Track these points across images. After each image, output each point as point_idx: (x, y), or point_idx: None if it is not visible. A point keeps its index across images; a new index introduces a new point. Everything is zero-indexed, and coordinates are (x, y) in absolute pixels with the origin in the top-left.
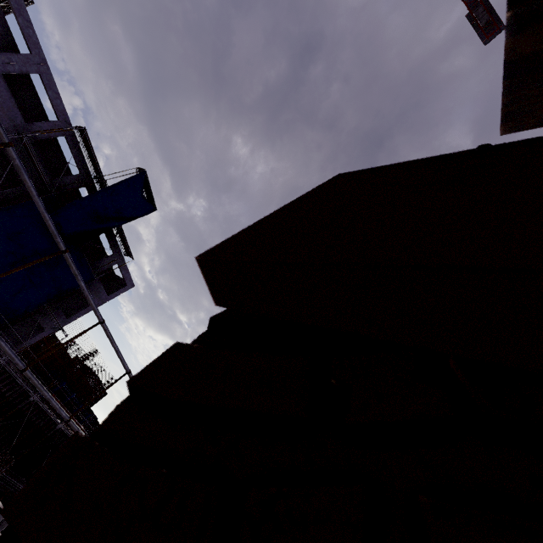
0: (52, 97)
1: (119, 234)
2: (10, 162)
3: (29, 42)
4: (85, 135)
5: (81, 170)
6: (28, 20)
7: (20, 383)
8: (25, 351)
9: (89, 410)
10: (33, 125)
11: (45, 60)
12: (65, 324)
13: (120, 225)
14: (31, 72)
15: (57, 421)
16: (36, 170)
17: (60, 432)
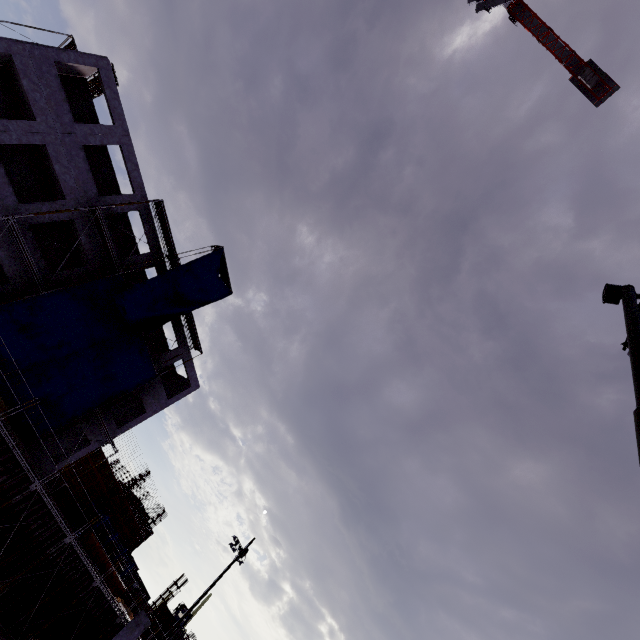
0: (130, 169)
1: (187, 322)
2: (76, 240)
3: (113, 114)
4: (161, 208)
5: (153, 247)
6: (115, 92)
7: (56, 517)
8: (64, 472)
9: (129, 556)
10: (107, 199)
11: (127, 131)
12: (115, 436)
13: (191, 310)
14: (112, 143)
15: (93, 574)
16: (104, 248)
17: (95, 590)
